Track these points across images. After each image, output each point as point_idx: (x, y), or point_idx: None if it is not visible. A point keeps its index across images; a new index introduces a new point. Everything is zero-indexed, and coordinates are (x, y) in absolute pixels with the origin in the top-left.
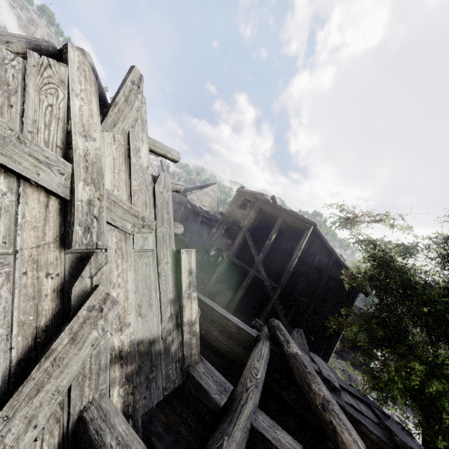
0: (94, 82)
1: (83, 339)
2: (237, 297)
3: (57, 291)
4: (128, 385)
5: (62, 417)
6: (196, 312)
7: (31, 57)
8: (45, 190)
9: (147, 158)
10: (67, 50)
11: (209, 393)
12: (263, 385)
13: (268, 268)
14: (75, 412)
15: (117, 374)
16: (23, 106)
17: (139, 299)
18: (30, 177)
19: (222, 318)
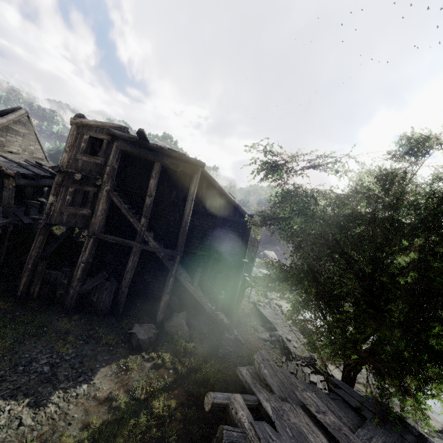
0: None
1: None
2: (125, 286)
3: None
4: None
5: None
6: None
7: None
8: None
9: None
10: None
11: None
12: None
13: (154, 230)
14: None
15: None
16: None
17: None
18: None
19: None
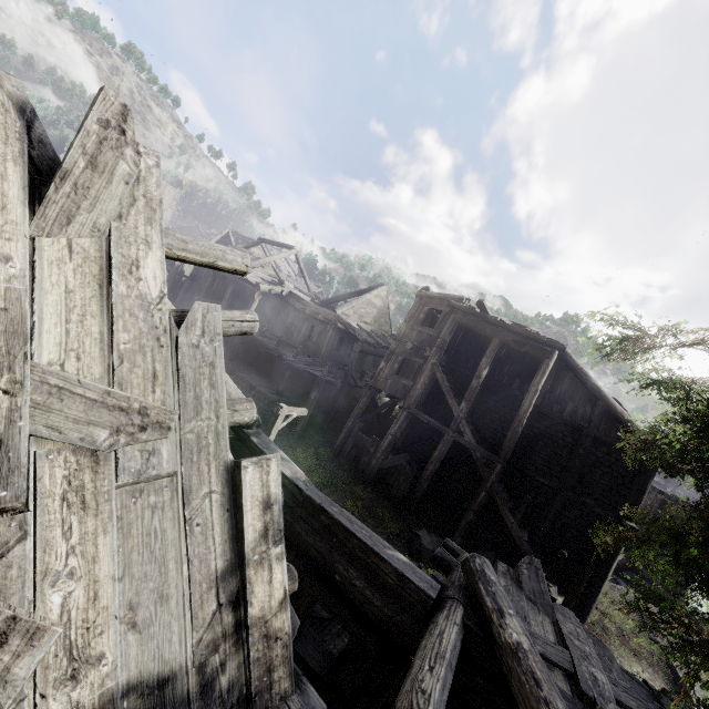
0: (17, 134)
1: None
2: (425, 478)
3: None
4: None
5: None
6: (284, 587)
7: None
8: None
9: (161, 277)
10: None
11: None
12: (454, 694)
13: (478, 425)
14: None
15: None
16: None
17: (133, 591)
18: None
19: (370, 555)
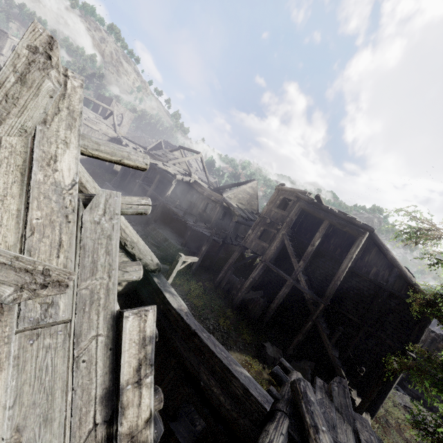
0: None
1: None
2: (272, 308)
3: None
4: None
5: None
6: (150, 408)
7: None
8: None
9: (74, 170)
10: None
11: None
12: None
13: (310, 277)
14: None
15: None
16: None
17: (21, 417)
18: None
19: (225, 372)
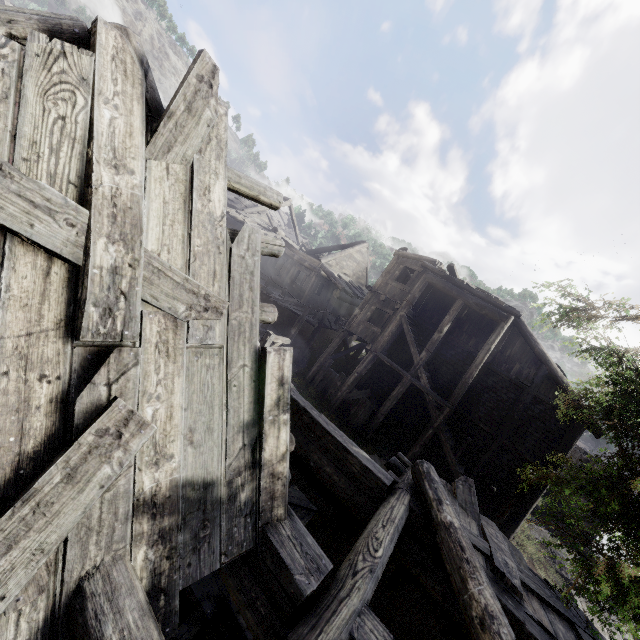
0: (140, 80)
1: (87, 478)
2: (382, 412)
3: (55, 402)
4: (163, 545)
5: (53, 583)
6: (287, 444)
7: (34, 40)
8: (45, 250)
9: (223, 202)
10: (96, 28)
11: (290, 572)
12: (394, 559)
13: (433, 374)
14: (72, 579)
15: (145, 528)
16: (17, 120)
17: (192, 420)
18: (18, 230)
19: (340, 449)
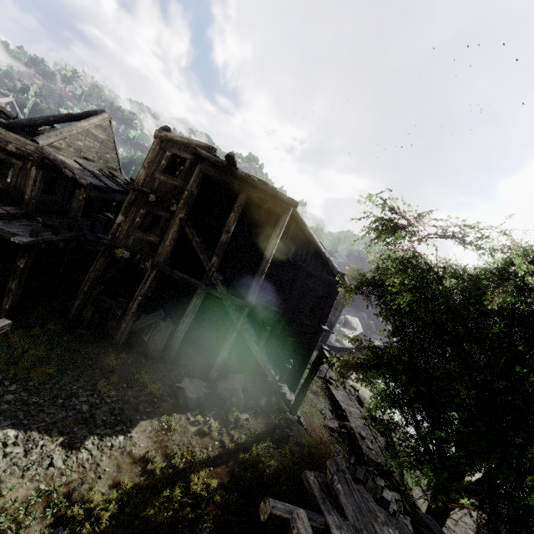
0: None
1: None
2: (181, 331)
3: None
4: None
5: None
6: None
7: None
8: None
9: None
10: None
11: None
12: None
13: (223, 271)
14: None
15: None
16: None
17: None
18: None
19: None
